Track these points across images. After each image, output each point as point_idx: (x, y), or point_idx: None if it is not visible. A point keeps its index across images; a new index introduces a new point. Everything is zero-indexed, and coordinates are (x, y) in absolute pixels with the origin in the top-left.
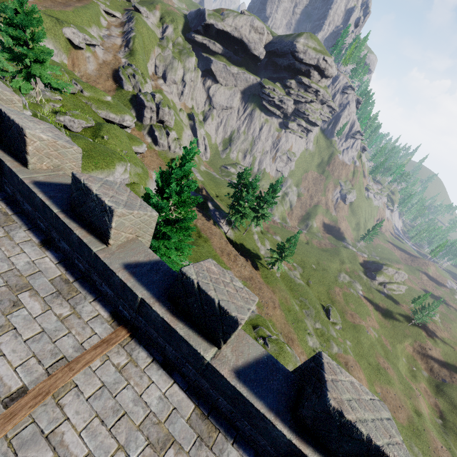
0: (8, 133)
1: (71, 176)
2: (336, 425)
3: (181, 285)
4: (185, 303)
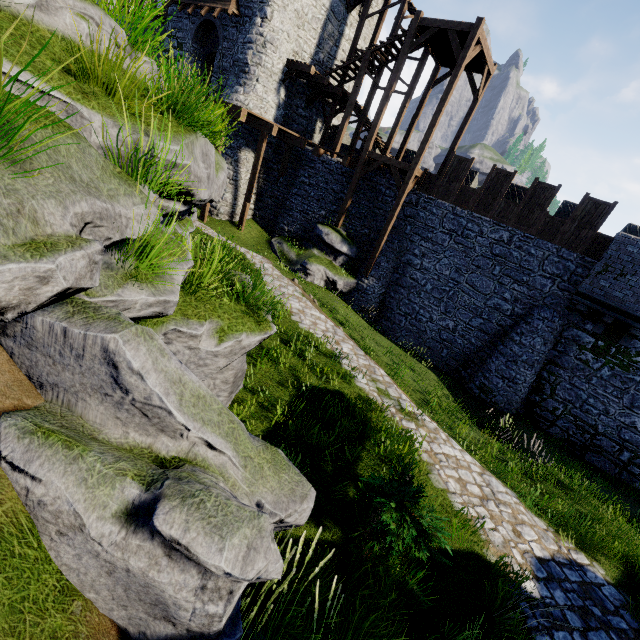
0: (512, 192)
1: (564, 201)
2: None
3: (628, 230)
4: None
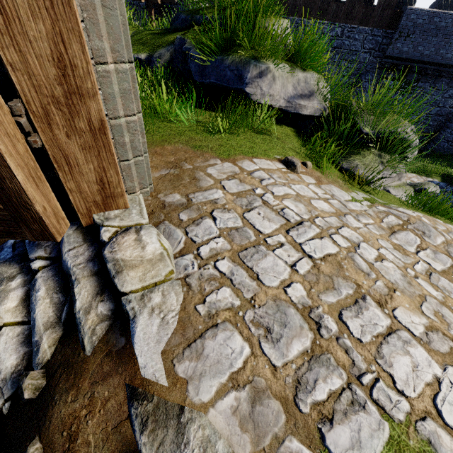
0: None
1: None
2: (443, 1)
3: None
4: (402, 3)
